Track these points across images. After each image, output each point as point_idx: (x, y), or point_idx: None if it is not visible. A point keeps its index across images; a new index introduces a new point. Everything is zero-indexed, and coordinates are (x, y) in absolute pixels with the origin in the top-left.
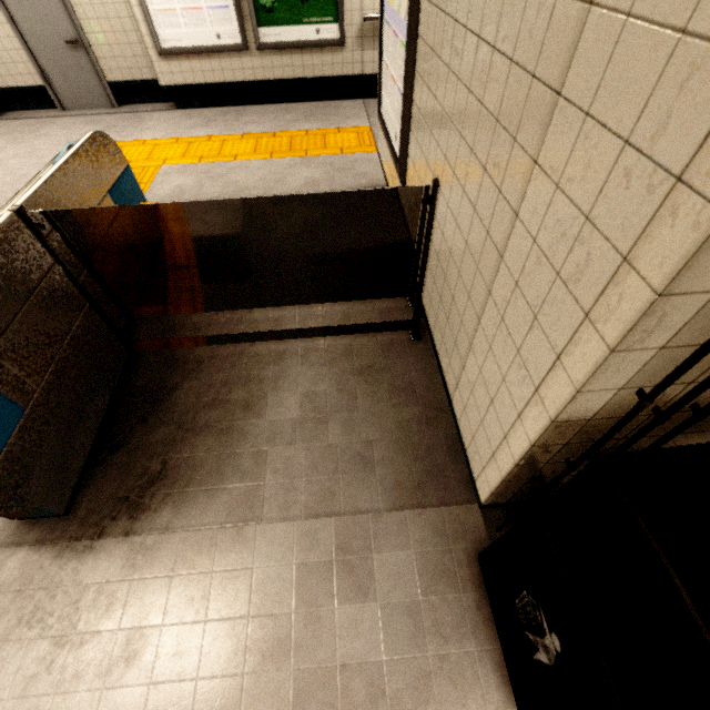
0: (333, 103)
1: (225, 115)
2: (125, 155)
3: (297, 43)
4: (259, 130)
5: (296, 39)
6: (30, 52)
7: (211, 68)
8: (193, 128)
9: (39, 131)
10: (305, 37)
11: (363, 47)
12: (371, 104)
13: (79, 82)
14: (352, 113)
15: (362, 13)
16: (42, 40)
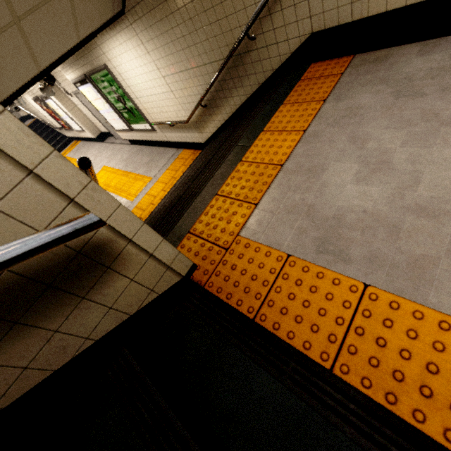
0: (166, 151)
1: (135, 153)
2: (98, 176)
3: (142, 130)
4: (130, 169)
5: (141, 128)
6: (102, 124)
7: (129, 135)
8: (122, 161)
9: (102, 153)
10: (143, 127)
11: (162, 131)
12: (174, 155)
13: (114, 132)
14: (161, 163)
15: (153, 120)
16: (102, 121)
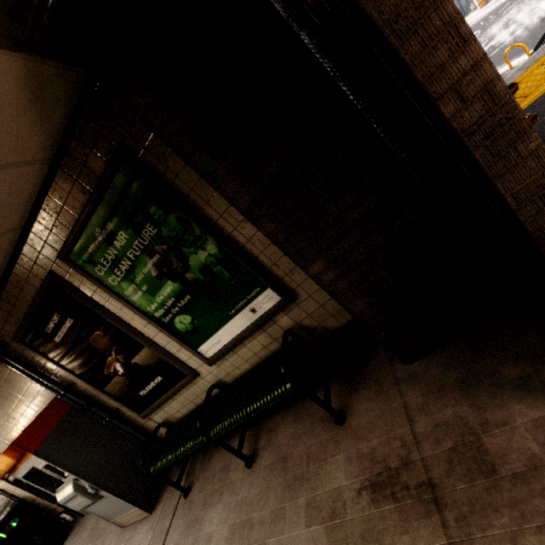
0: None
1: None
2: None
3: None
4: None
5: None
6: None
7: None
8: None
9: None
10: None
11: None
12: None
13: None
14: None
15: None
16: None
